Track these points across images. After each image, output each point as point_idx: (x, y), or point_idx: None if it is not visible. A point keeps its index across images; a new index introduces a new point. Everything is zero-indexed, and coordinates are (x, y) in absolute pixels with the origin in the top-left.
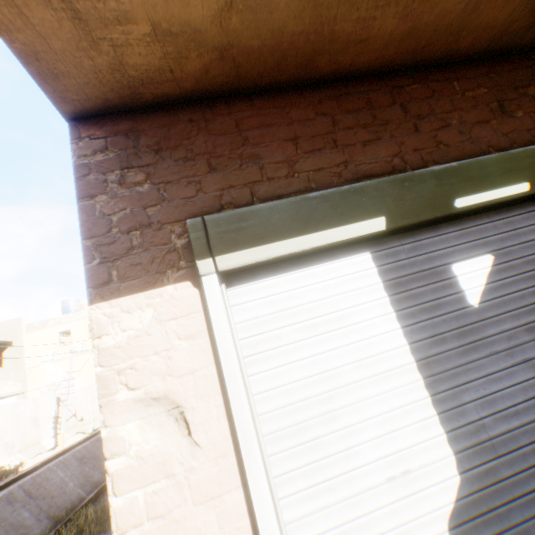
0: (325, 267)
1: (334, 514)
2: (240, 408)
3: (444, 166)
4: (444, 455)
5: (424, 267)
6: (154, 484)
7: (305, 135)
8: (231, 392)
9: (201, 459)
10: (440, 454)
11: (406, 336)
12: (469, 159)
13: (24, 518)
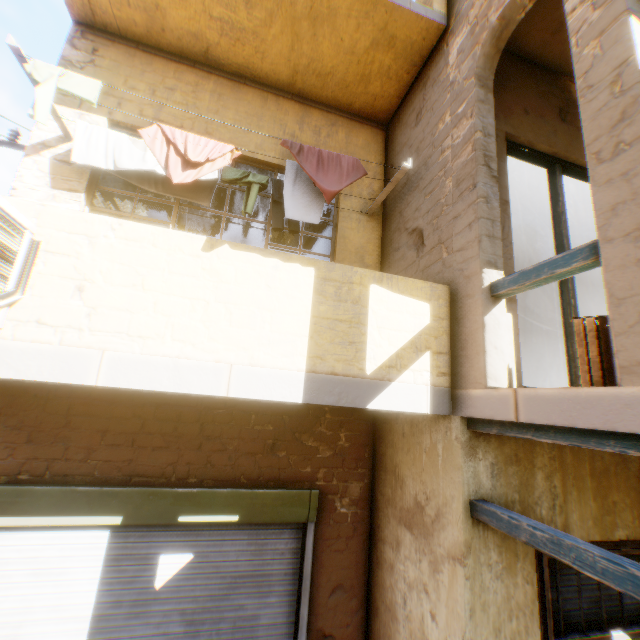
0: (73, 534)
1: None
2: None
3: (187, 490)
4: None
5: (141, 551)
6: None
7: (116, 430)
8: None
9: None
10: None
11: (98, 596)
12: (209, 489)
13: None
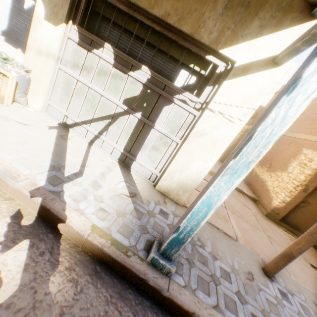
0: None
1: None
2: None
3: None
4: (6, 24)
5: None
6: None
7: None
8: None
9: None
10: (6, 23)
11: (12, 3)
12: None
13: None
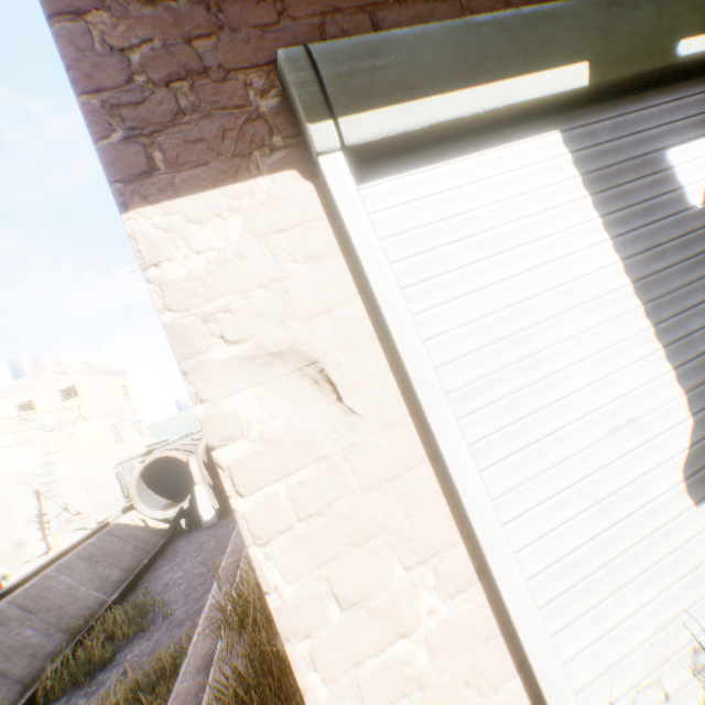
0: (499, 154)
1: (549, 483)
2: (413, 353)
3: None
4: (672, 396)
5: (632, 155)
6: (298, 474)
7: None
8: (397, 331)
9: (364, 432)
10: (667, 396)
11: (616, 250)
12: None
13: (27, 638)
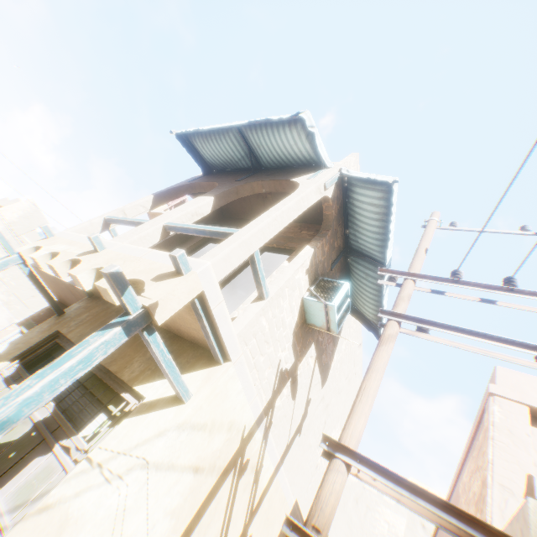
0: None
1: None
2: None
3: None
4: None
5: None
6: None
7: None
8: None
9: None
10: None
11: None
12: None
13: None
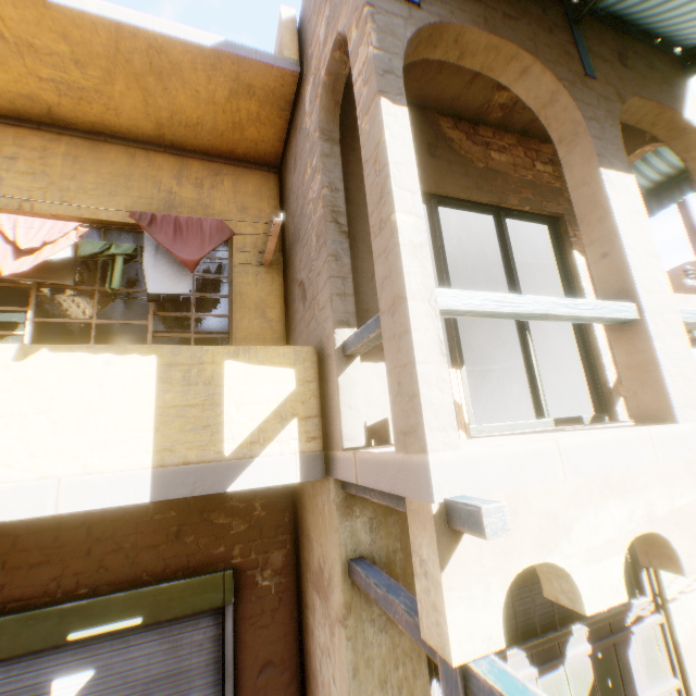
0: None
1: None
2: None
3: (76, 603)
4: None
5: (30, 681)
6: None
7: None
8: None
9: None
10: None
11: None
12: (102, 596)
13: None
